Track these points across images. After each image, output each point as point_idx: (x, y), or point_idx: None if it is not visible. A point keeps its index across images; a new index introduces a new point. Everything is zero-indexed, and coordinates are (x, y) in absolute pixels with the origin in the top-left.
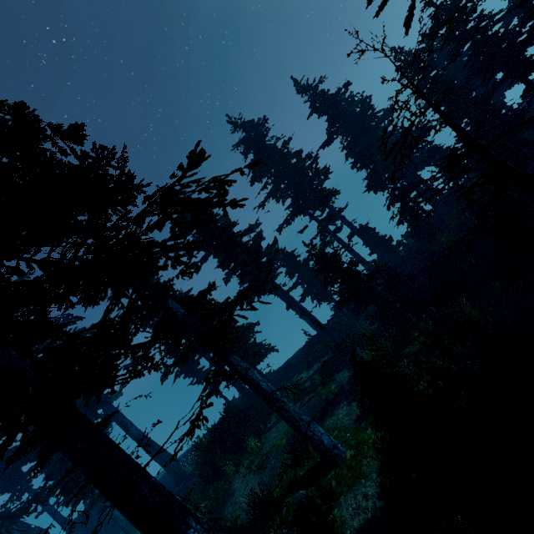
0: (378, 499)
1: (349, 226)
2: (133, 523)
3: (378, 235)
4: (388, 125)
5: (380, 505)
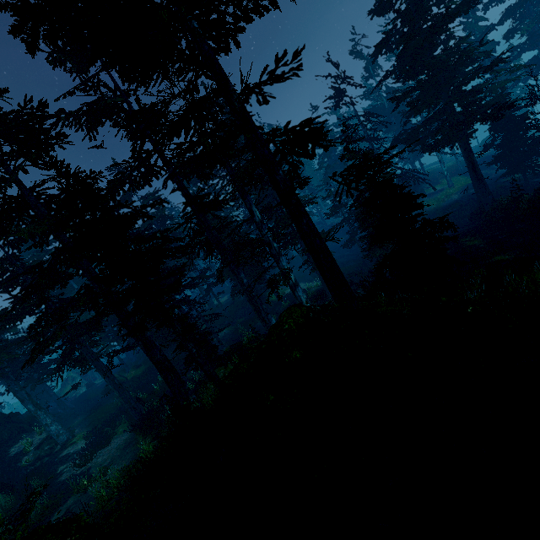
0: None
1: None
2: None
3: None
4: None
5: None
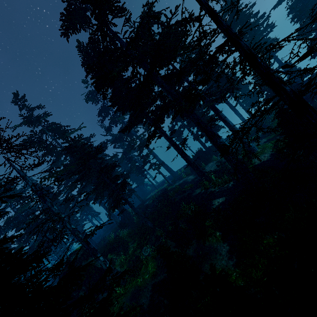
0: (269, 156)
1: (278, 62)
2: (206, 134)
3: (295, 68)
4: (316, 3)
5: (269, 157)
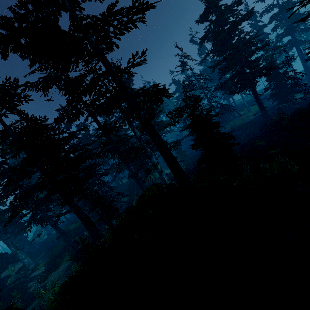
0: None
1: None
2: (302, 59)
3: None
4: None
5: None
